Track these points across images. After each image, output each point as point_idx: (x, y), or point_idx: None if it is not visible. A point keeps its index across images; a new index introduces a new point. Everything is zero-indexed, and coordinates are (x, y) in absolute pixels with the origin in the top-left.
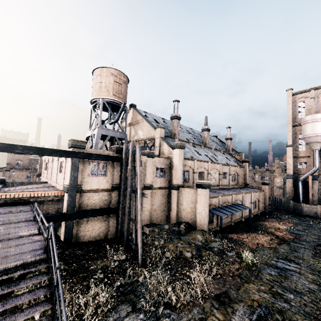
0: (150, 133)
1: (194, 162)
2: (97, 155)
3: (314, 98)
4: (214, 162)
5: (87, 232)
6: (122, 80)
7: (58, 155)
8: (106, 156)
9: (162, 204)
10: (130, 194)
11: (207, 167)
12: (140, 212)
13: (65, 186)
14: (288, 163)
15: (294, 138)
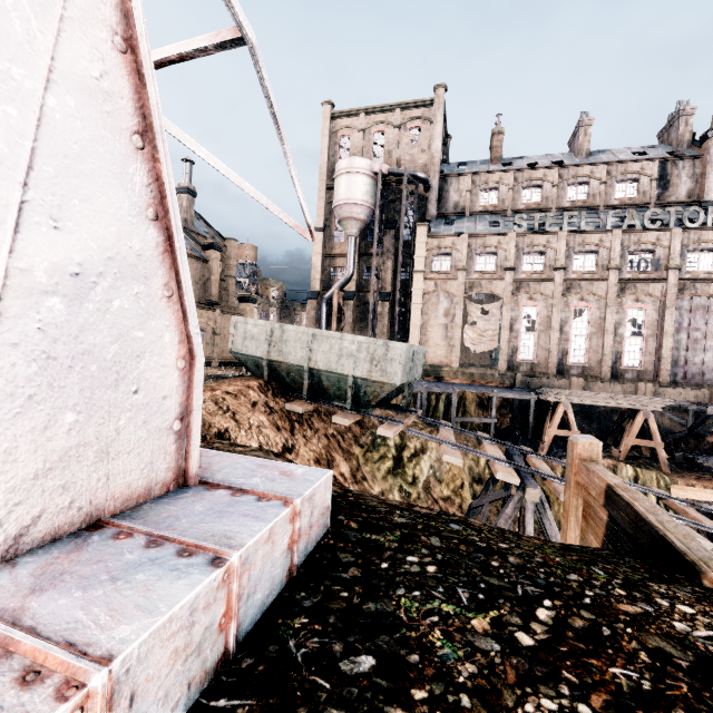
0: None
1: None
2: None
3: (365, 133)
4: None
5: None
6: None
7: None
8: None
9: None
10: None
11: None
12: None
13: None
14: (314, 267)
15: (329, 215)
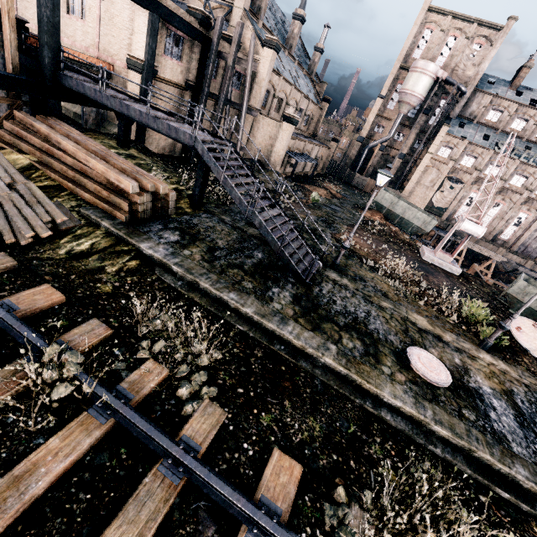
0: None
1: (279, 80)
2: (180, 20)
3: (444, 33)
4: (298, 89)
5: (154, 141)
6: None
7: (138, 0)
8: (190, 26)
9: (228, 131)
10: (223, 104)
11: (289, 93)
12: (242, 132)
13: (138, 62)
14: (368, 121)
15: (392, 88)
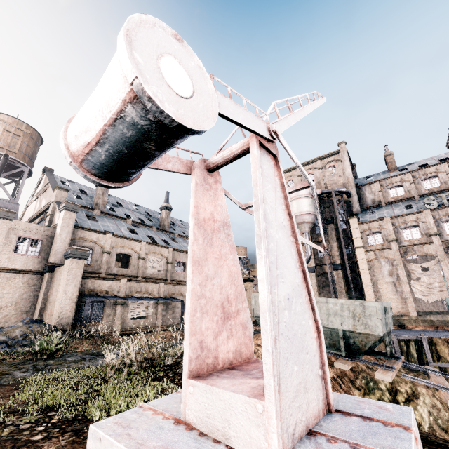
0: (50, 199)
1: (106, 237)
2: None
3: (301, 176)
4: (155, 244)
5: None
6: (23, 131)
7: None
8: None
9: (25, 300)
10: None
11: (138, 248)
12: None
13: None
14: None
15: None
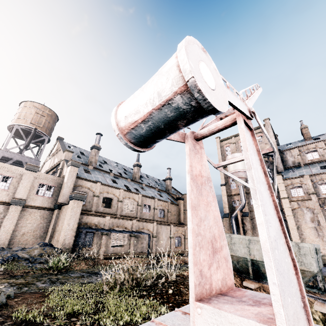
0: (61, 158)
1: (96, 185)
2: None
3: (235, 143)
4: (129, 191)
5: None
6: (47, 113)
7: None
8: None
9: (40, 229)
10: None
11: (118, 194)
12: None
13: None
14: (223, 201)
15: (226, 178)
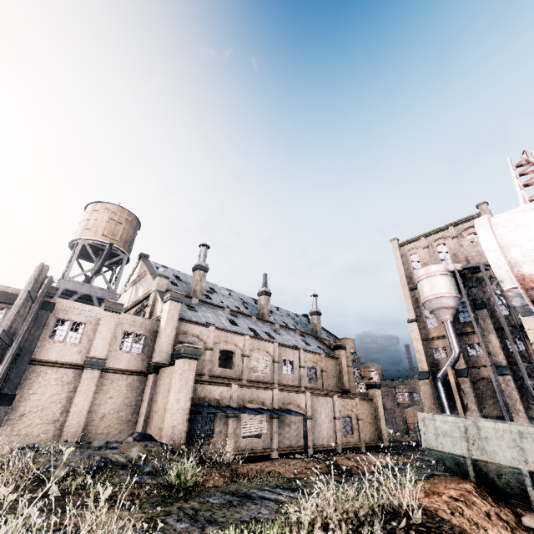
0: (149, 288)
1: (209, 330)
2: None
3: (428, 248)
4: (259, 338)
5: None
6: (125, 219)
7: None
8: (6, 293)
9: (127, 407)
10: (4, 349)
11: (242, 344)
12: None
13: None
14: (416, 350)
15: (417, 308)
